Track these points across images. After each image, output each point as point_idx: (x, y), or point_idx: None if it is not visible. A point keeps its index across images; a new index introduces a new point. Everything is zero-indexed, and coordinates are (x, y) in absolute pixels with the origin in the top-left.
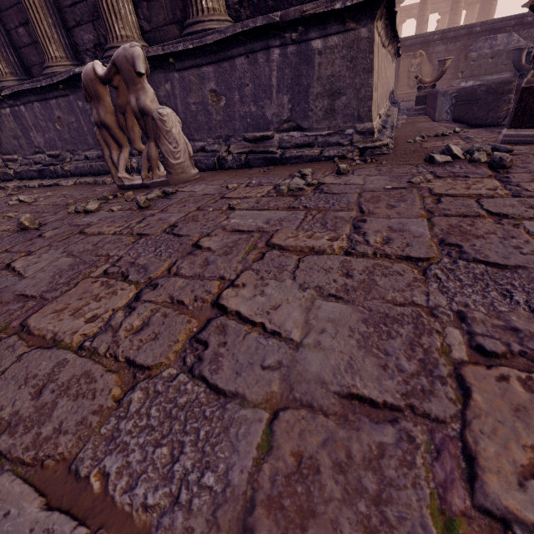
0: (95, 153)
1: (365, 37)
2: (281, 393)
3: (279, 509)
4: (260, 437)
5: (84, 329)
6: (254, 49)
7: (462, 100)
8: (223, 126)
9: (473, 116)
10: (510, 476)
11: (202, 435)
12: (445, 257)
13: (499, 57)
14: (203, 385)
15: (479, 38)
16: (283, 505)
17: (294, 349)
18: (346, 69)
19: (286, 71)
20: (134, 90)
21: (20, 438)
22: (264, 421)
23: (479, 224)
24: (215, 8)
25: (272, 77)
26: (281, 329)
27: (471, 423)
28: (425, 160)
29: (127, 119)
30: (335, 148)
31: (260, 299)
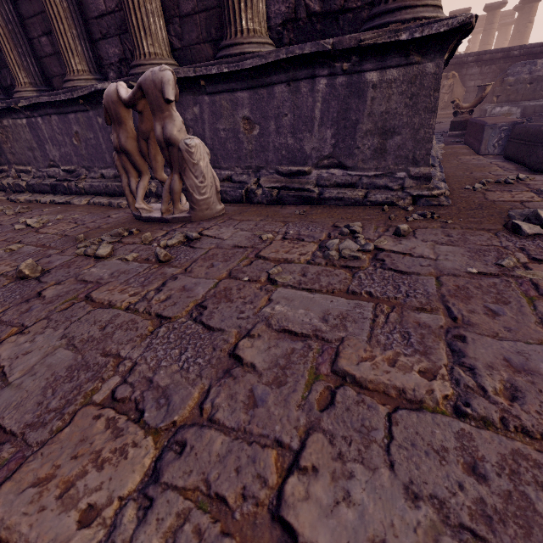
0: (112, 171)
1: (431, 72)
2: None
3: None
4: None
5: None
6: (297, 77)
7: (521, 139)
8: (254, 156)
9: (537, 160)
10: None
11: None
12: None
13: (538, 83)
14: None
15: (517, 63)
16: None
17: None
18: (404, 106)
19: (332, 103)
20: (161, 117)
21: None
22: None
23: None
24: (256, 30)
25: (315, 108)
26: None
27: None
28: (506, 227)
29: (149, 146)
30: (383, 191)
31: (347, 514)
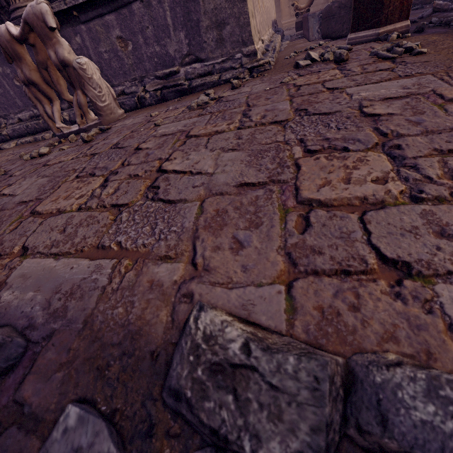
0: (27, 114)
1: None
2: (205, 193)
3: (210, 228)
4: (197, 210)
5: (77, 202)
6: None
7: (324, 18)
8: (135, 69)
9: (332, 30)
10: (313, 189)
11: (166, 218)
12: (297, 117)
13: None
14: (161, 202)
15: None
16: (211, 226)
17: (210, 176)
18: (225, 1)
19: (177, 10)
20: (51, 45)
21: (63, 247)
22: (198, 205)
23: (320, 96)
24: None
25: (167, 17)
26: (201, 170)
27: (299, 178)
28: (294, 67)
29: (50, 74)
30: (230, 72)
31: (187, 161)
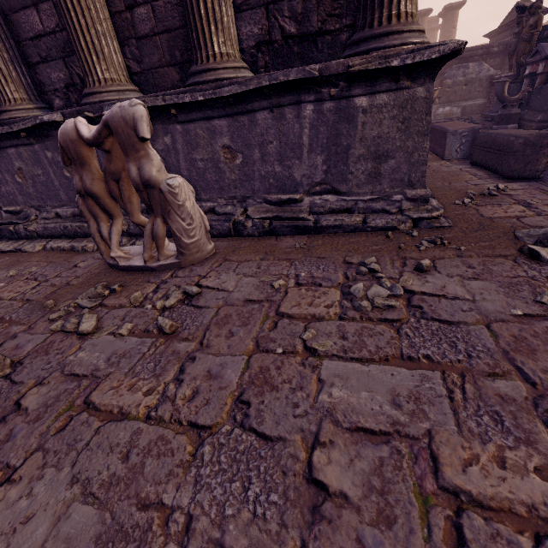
0: (69, 210)
1: (422, 96)
2: None
3: None
4: None
5: None
6: (280, 103)
7: (488, 147)
8: (238, 186)
9: (510, 168)
10: None
11: None
12: None
13: (472, 85)
14: None
15: (452, 66)
16: None
17: None
18: (396, 130)
19: (321, 129)
20: (135, 157)
21: None
22: None
23: None
24: (229, 53)
25: (303, 134)
26: None
27: None
28: (522, 252)
29: (122, 188)
30: (381, 216)
31: None
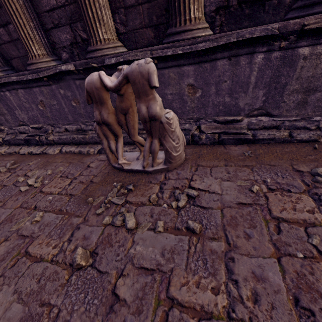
0: (74, 126)
1: None
2: None
3: None
4: None
5: None
6: (238, 53)
7: None
8: (195, 111)
9: None
10: None
11: None
12: None
13: None
14: None
15: None
16: None
17: None
18: None
19: (266, 71)
20: (145, 100)
21: None
22: None
23: None
24: (199, 17)
25: (251, 75)
26: None
27: None
28: None
29: (128, 119)
30: (303, 131)
31: None
